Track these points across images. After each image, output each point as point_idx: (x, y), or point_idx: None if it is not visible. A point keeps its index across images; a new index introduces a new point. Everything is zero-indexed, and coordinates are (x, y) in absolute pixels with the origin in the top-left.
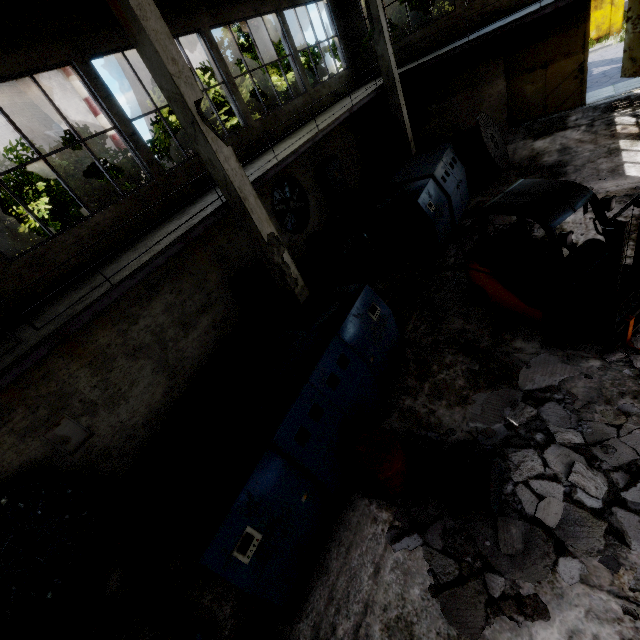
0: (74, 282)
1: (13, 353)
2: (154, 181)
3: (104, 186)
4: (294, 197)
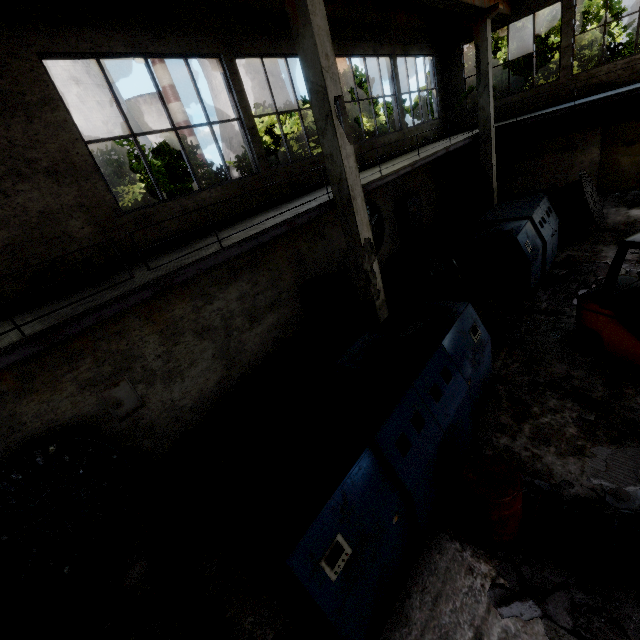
0: (169, 248)
1: (118, 289)
2: (259, 174)
3: (185, 189)
4: (372, 222)
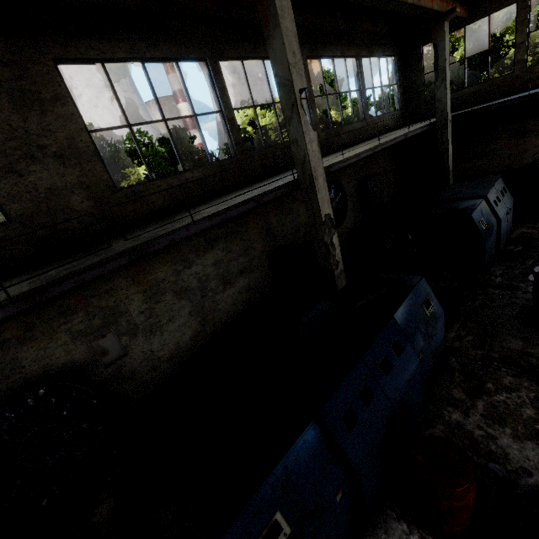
0: (155, 220)
1: (99, 256)
2: (236, 158)
3: None
4: (336, 199)
